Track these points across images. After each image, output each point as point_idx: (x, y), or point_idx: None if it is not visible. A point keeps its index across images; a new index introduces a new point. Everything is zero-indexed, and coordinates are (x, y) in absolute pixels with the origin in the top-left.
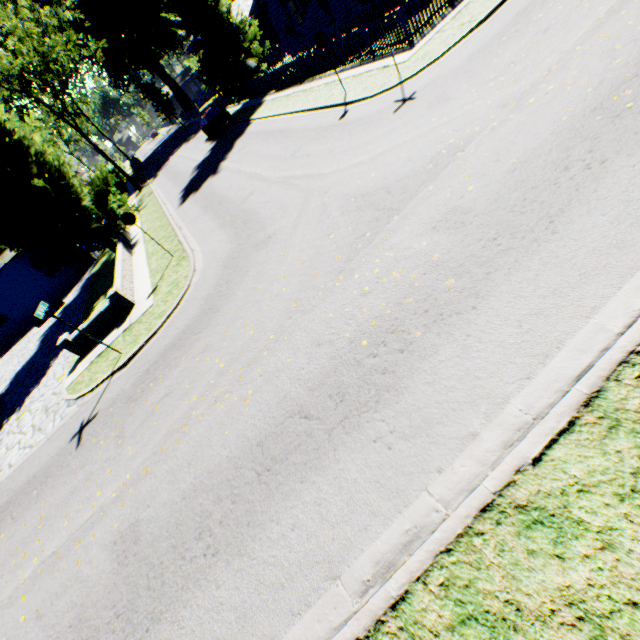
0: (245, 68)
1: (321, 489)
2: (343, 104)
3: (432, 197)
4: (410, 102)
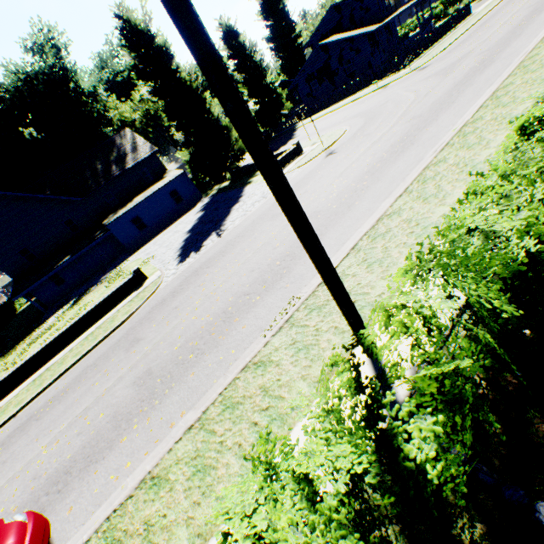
0: (280, 115)
1: (490, 70)
2: (380, 88)
3: (469, 57)
4: (428, 67)
